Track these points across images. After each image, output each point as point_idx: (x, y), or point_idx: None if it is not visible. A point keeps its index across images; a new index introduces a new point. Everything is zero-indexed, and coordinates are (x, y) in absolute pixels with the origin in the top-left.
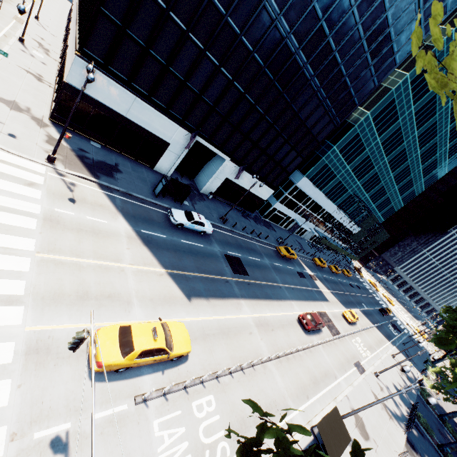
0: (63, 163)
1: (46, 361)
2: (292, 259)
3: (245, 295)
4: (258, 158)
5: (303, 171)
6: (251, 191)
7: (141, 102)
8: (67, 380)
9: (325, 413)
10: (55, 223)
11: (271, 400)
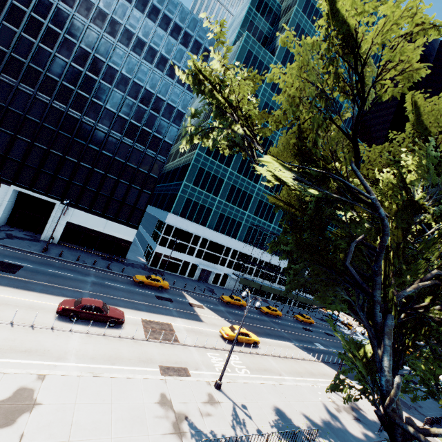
0: None
1: None
2: (161, 288)
3: None
4: (94, 198)
5: (170, 210)
6: (107, 232)
7: None
8: None
9: None
10: None
11: None
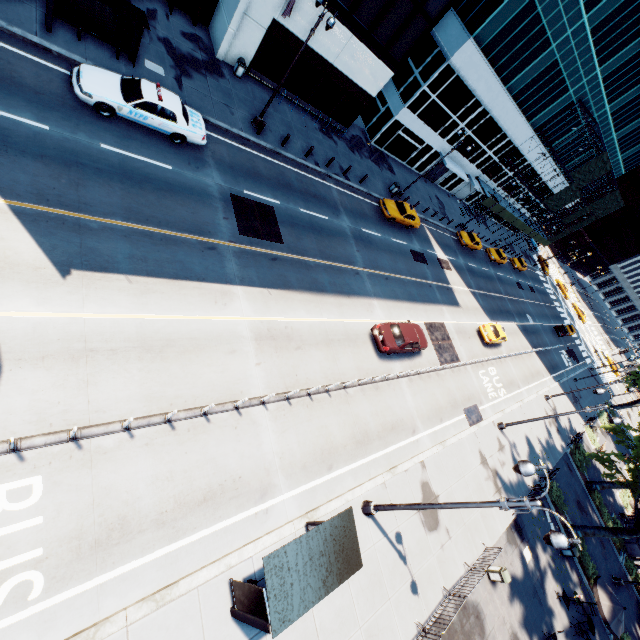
0: None
1: None
2: (409, 227)
3: (253, 279)
4: None
5: (471, 22)
6: (340, 67)
7: None
8: None
9: (357, 494)
10: None
11: (229, 478)
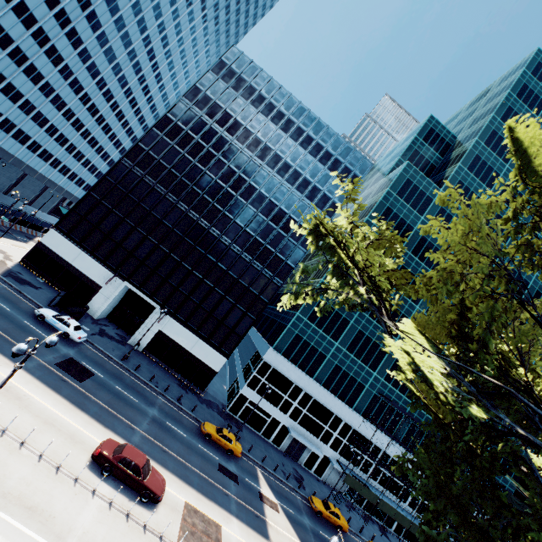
0: None
1: None
2: (230, 453)
3: (36, 374)
4: (193, 311)
5: (272, 344)
6: (194, 353)
7: (85, 255)
8: None
9: None
10: None
11: None
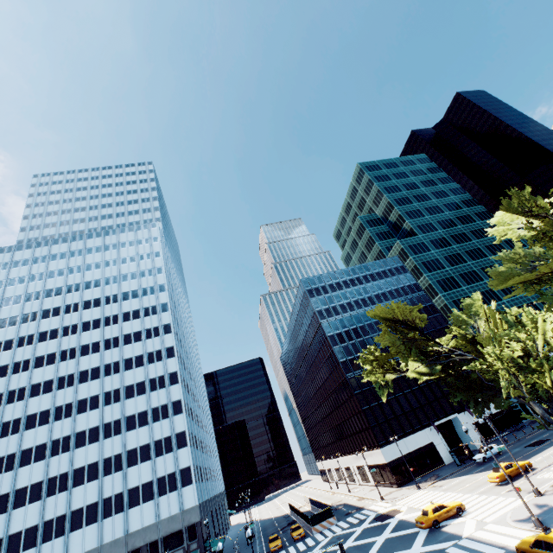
0: (422, 487)
1: (487, 492)
2: None
3: None
4: None
5: None
6: (493, 412)
7: (405, 439)
8: (497, 489)
9: None
10: (446, 489)
11: None
